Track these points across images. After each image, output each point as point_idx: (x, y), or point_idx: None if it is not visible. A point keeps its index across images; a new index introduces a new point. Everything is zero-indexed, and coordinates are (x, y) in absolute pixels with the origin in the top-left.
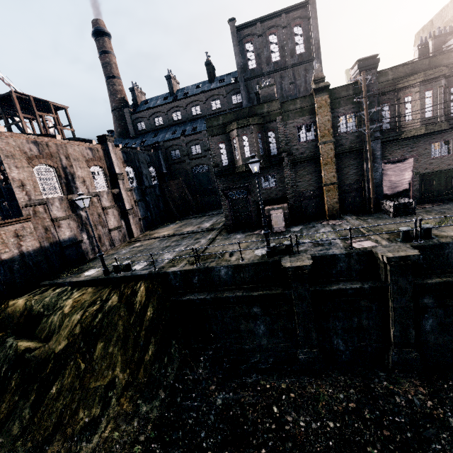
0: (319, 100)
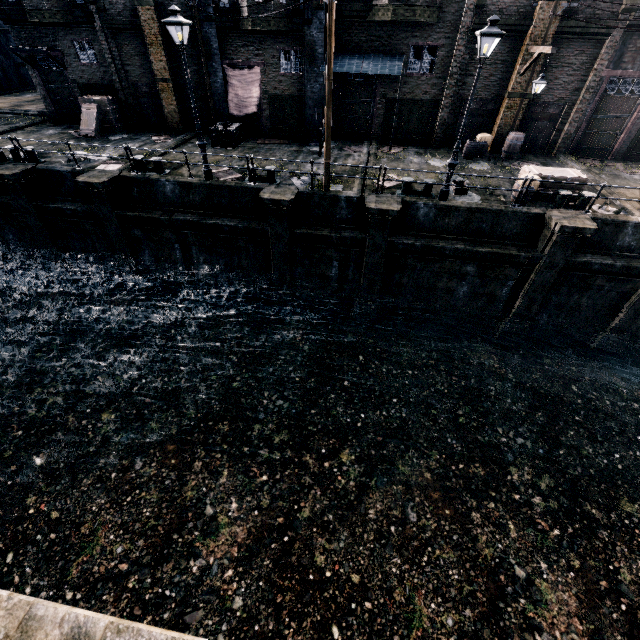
0: None
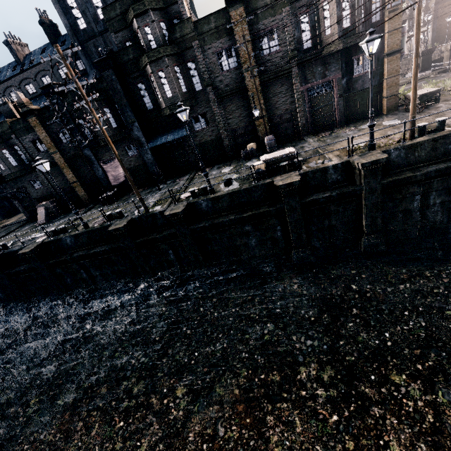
0: (31, 121)
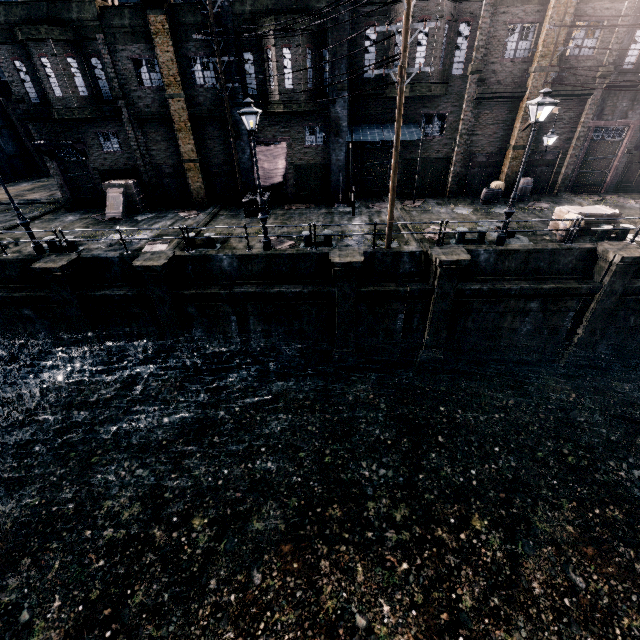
0: (153, 20)
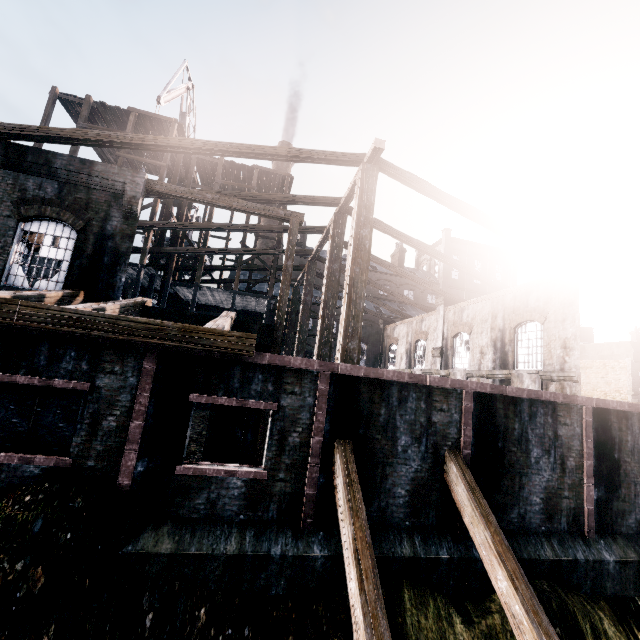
0: None
